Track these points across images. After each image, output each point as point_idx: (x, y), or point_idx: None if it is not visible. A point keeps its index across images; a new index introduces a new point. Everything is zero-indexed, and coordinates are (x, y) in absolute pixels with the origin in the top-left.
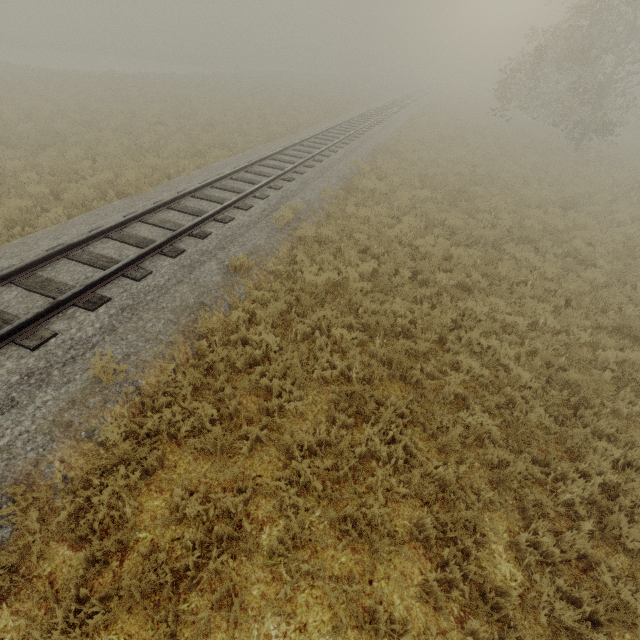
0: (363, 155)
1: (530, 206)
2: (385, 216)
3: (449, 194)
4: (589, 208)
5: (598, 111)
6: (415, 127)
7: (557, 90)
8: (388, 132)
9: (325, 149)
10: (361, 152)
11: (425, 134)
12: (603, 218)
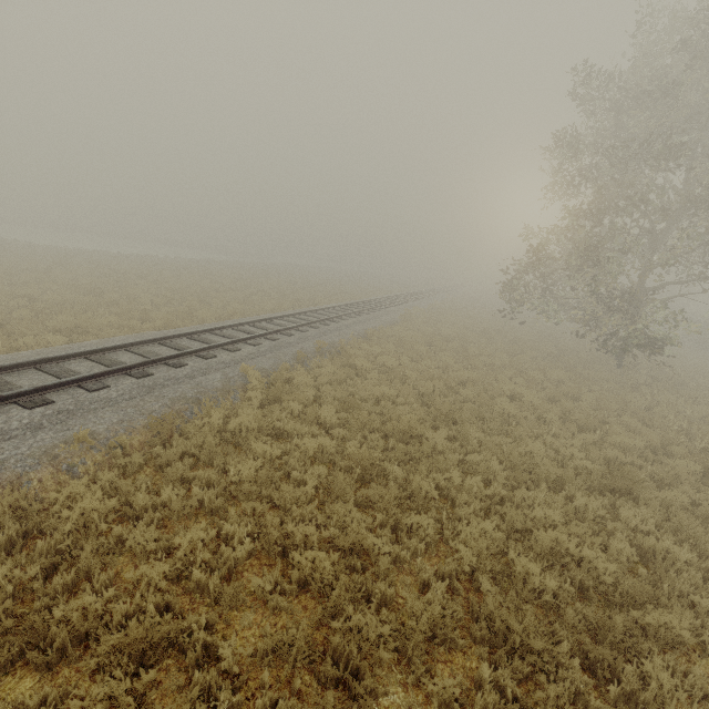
0: (283, 357)
1: (540, 480)
2: (177, 509)
3: (361, 453)
4: (662, 496)
5: (635, 322)
6: (407, 323)
7: (576, 295)
8: (363, 327)
9: (215, 346)
10: (286, 352)
11: (414, 332)
12: (702, 534)
